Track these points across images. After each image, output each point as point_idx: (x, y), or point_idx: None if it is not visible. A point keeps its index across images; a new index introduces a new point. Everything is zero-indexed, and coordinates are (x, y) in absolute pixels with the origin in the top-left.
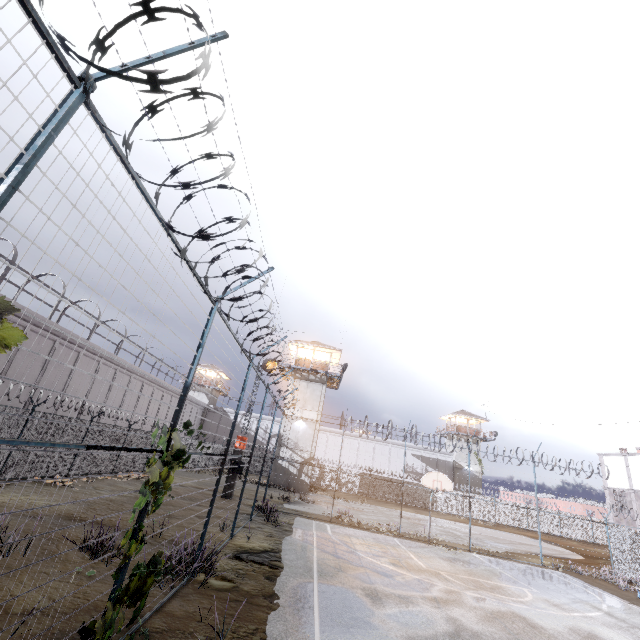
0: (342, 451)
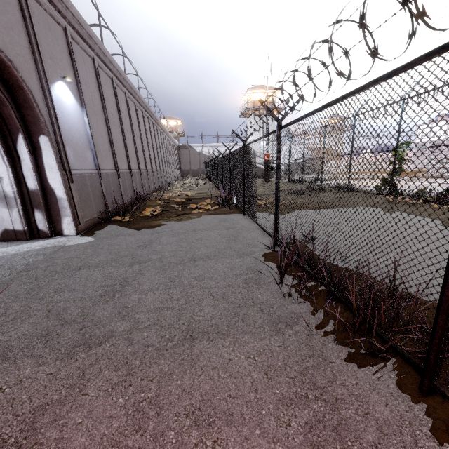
0: None
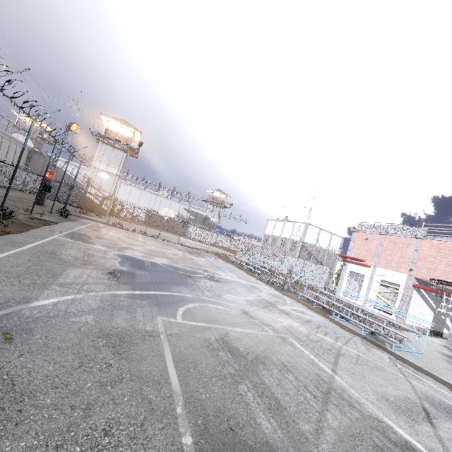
0: (140, 199)
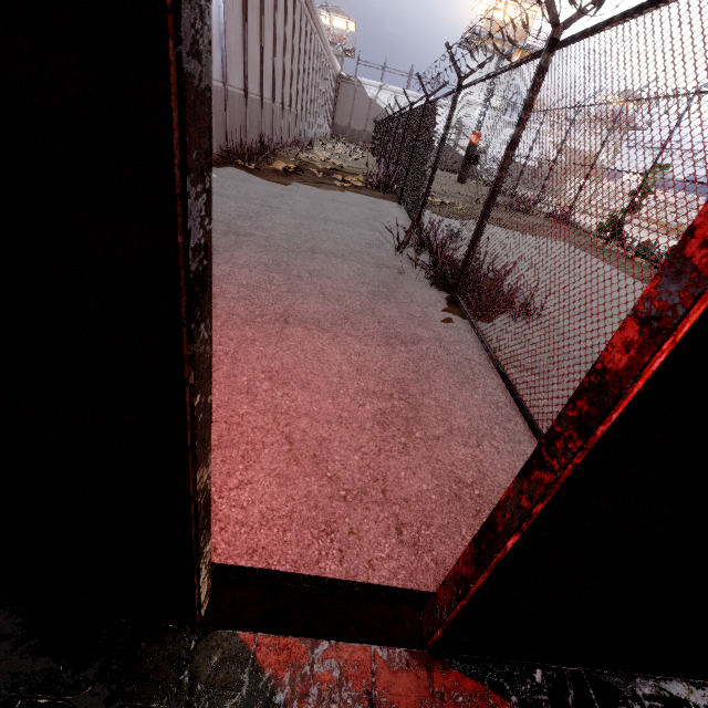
0: None
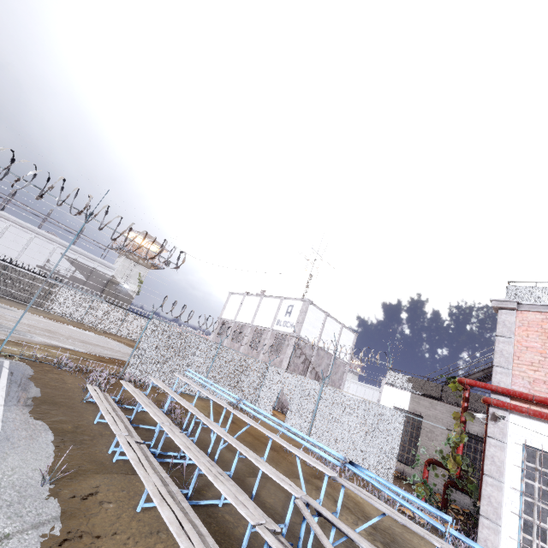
0: None
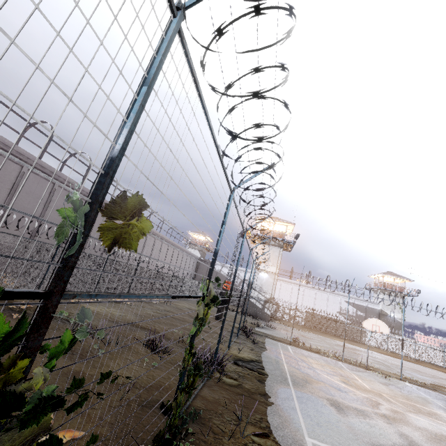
0: (291, 294)
